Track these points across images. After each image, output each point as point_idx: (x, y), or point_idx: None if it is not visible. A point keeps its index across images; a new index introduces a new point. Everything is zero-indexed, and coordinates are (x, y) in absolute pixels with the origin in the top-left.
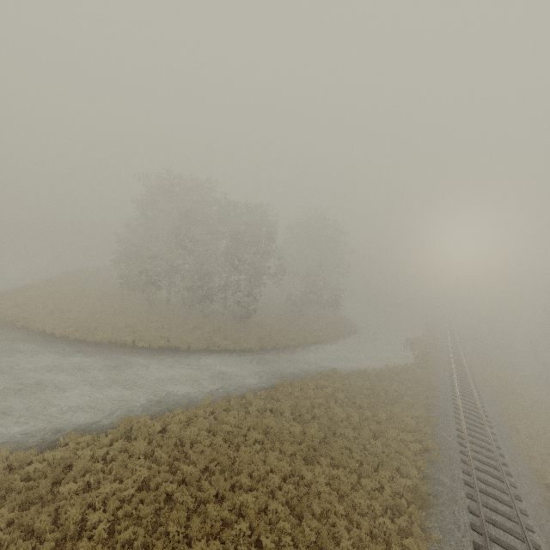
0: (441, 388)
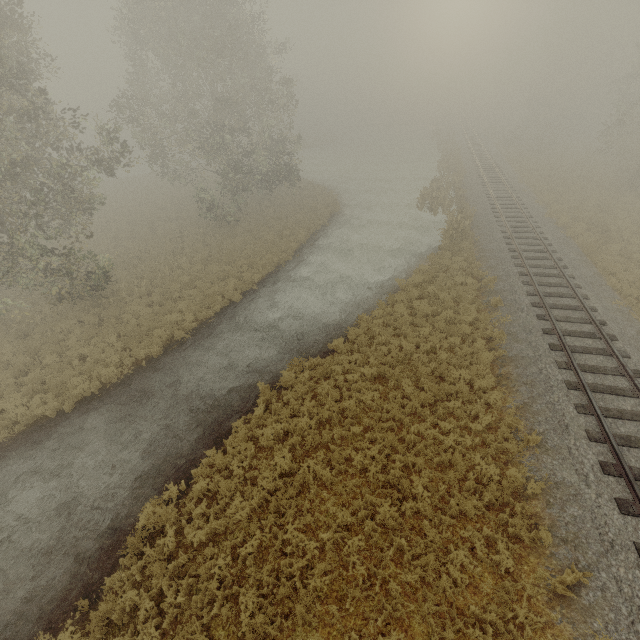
0: (506, 294)
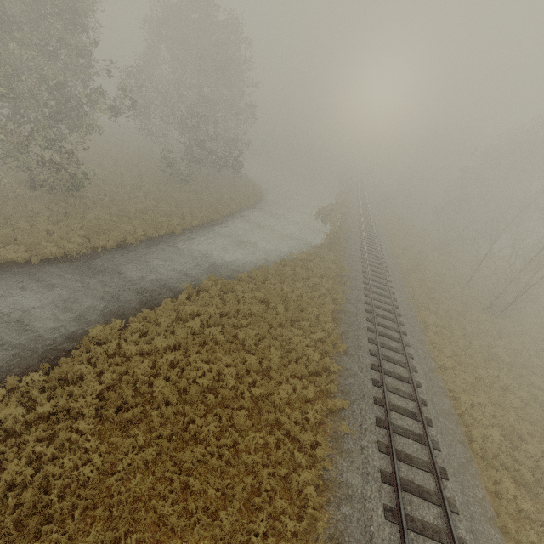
0: (352, 279)
